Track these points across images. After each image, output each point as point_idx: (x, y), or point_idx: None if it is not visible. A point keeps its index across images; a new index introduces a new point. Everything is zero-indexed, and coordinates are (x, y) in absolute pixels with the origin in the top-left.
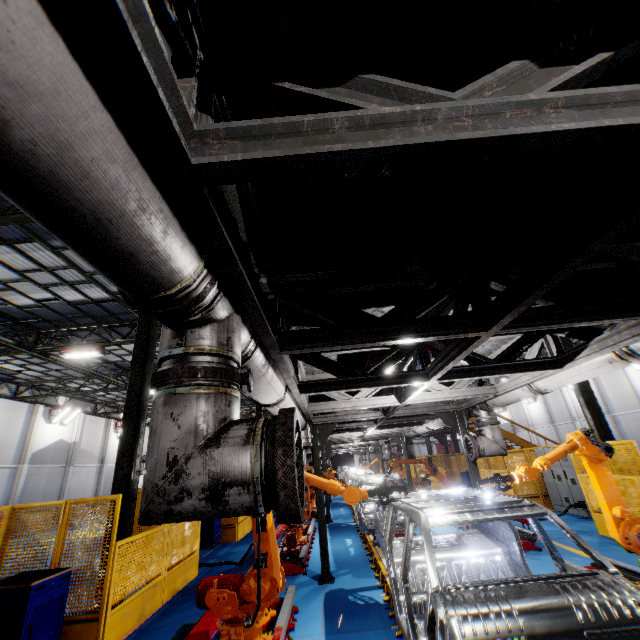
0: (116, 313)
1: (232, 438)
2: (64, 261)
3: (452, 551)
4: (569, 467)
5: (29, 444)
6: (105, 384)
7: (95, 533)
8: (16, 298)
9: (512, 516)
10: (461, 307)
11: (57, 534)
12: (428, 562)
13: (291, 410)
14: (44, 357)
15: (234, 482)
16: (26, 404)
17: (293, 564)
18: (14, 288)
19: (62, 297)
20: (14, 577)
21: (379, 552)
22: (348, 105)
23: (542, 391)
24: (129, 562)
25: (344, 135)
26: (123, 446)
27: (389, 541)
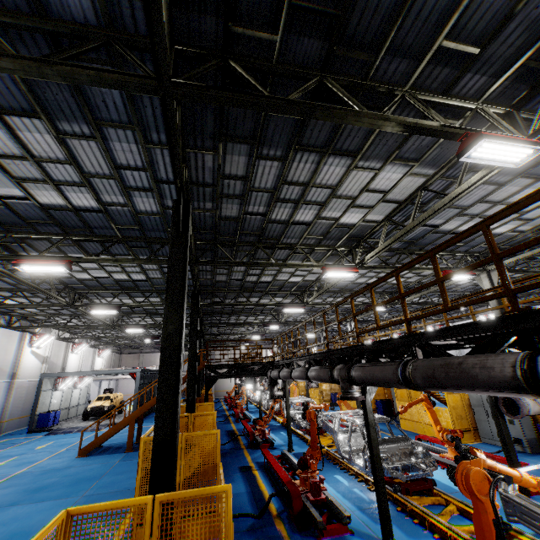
0: (93, 226)
1: None
2: (64, 153)
3: None
4: None
5: None
6: (33, 298)
7: None
8: None
9: None
10: None
11: None
12: None
13: None
14: None
15: None
16: None
17: (338, 522)
18: None
19: (34, 197)
20: None
21: (414, 503)
22: None
23: None
24: None
25: None
26: (164, 398)
27: None
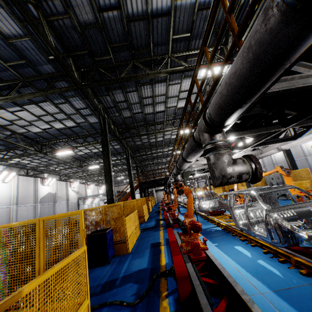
0: (77, 132)
1: (239, 162)
2: (59, 110)
3: (252, 207)
4: (280, 181)
5: (37, 195)
6: (65, 166)
7: (116, 216)
8: (33, 129)
9: (284, 189)
10: (270, 120)
11: (102, 217)
12: (261, 203)
13: (251, 154)
14: (45, 155)
15: (244, 173)
16: (32, 178)
17: None
18: (33, 124)
19: (54, 127)
20: (94, 231)
21: (211, 217)
22: (297, 72)
23: (283, 150)
24: (128, 225)
25: (297, 80)
26: (108, 187)
27: (233, 205)
